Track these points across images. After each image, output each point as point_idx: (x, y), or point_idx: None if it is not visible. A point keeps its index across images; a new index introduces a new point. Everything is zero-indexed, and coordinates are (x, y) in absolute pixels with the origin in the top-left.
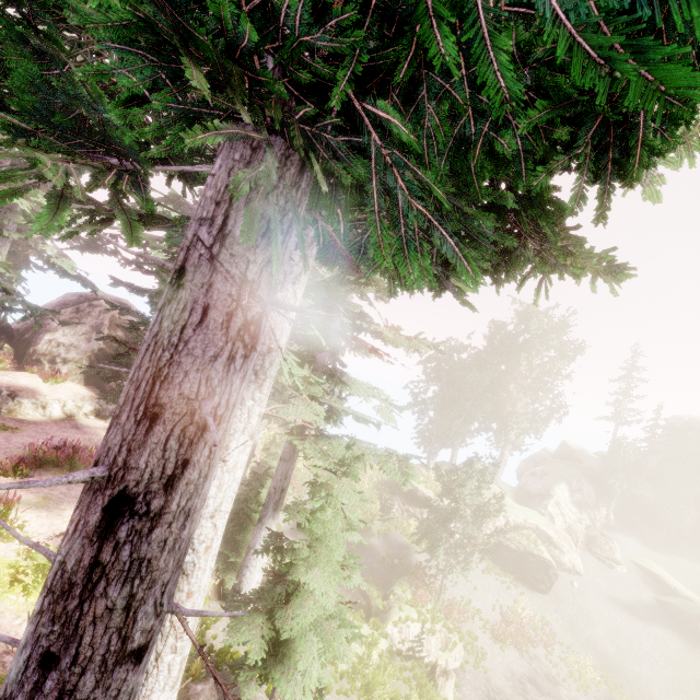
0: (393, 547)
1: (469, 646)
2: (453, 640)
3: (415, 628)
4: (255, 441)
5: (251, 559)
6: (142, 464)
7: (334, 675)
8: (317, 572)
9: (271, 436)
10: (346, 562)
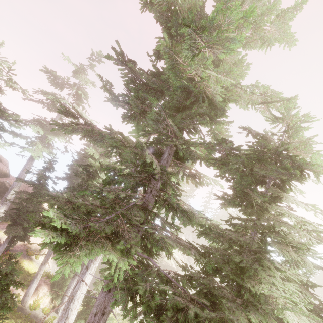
0: None
1: None
2: None
3: None
4: None
5: (68, 292)
6: (101, 322)
7: None
8: None
9: None
10: None
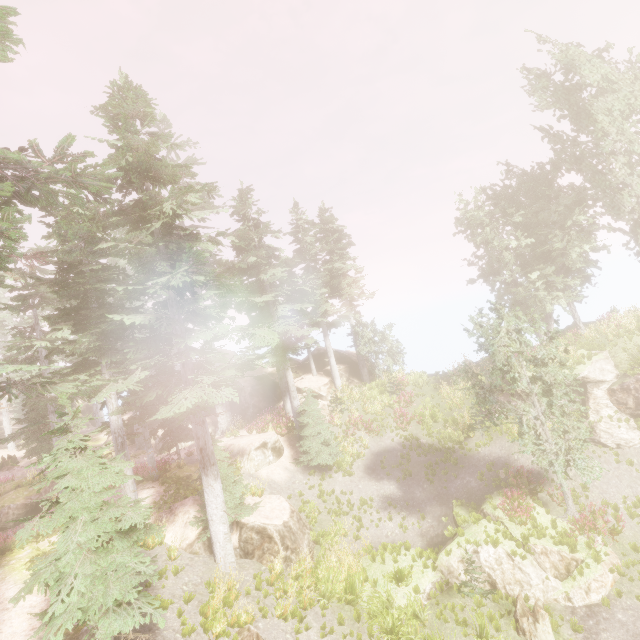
0: (497, 457)
1: (638, 569)
2: (585, 562)
3: (487, 553)
4: (295, 407)
5: (207, 515)
6: None
7: (351, 617)
8: (35, 523)
9: (338, 394)
10: (89, 507)
